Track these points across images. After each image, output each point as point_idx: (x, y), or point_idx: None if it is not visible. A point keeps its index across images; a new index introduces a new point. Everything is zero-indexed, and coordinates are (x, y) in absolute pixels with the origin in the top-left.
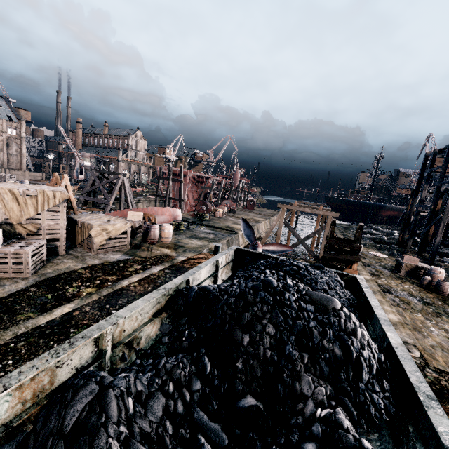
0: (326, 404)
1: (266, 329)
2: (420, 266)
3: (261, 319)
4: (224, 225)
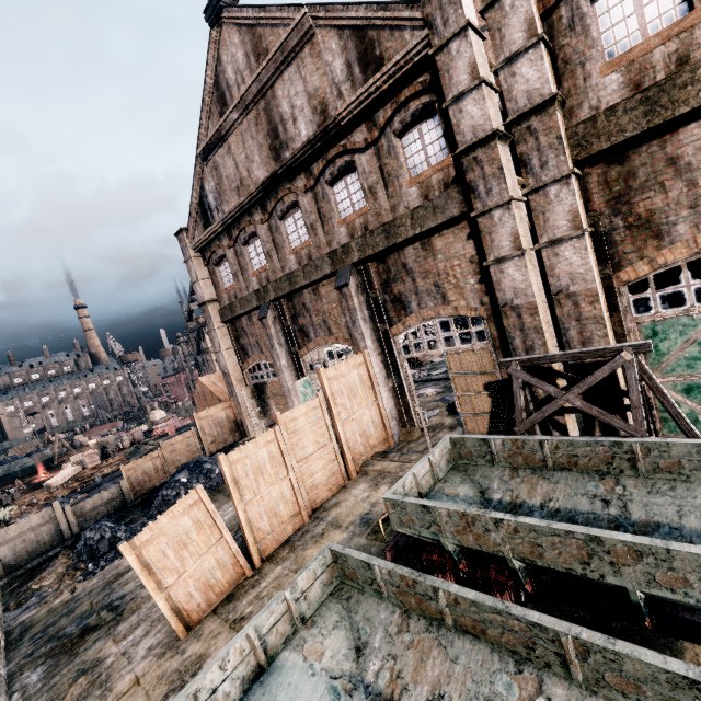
0: None
1: None
2: None
3: None
4: None
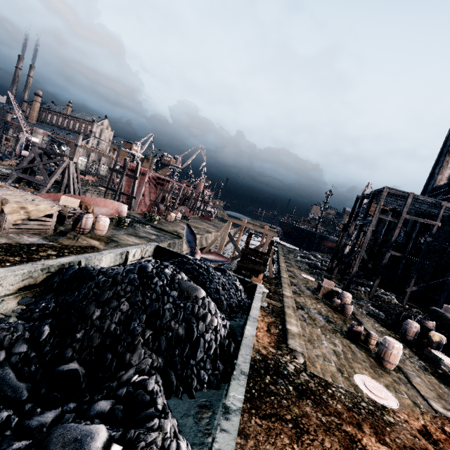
0: (146, 372)
1: (121, 306)
2: (335, 290)
3: (121, 298)
4: (172, 229)
